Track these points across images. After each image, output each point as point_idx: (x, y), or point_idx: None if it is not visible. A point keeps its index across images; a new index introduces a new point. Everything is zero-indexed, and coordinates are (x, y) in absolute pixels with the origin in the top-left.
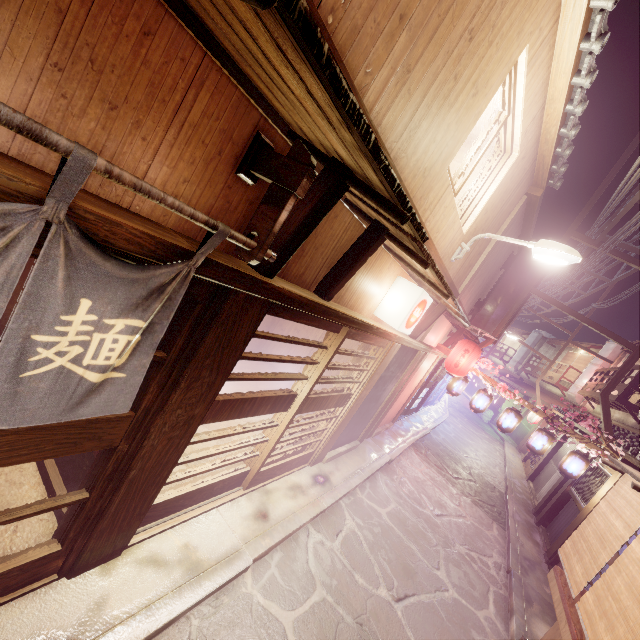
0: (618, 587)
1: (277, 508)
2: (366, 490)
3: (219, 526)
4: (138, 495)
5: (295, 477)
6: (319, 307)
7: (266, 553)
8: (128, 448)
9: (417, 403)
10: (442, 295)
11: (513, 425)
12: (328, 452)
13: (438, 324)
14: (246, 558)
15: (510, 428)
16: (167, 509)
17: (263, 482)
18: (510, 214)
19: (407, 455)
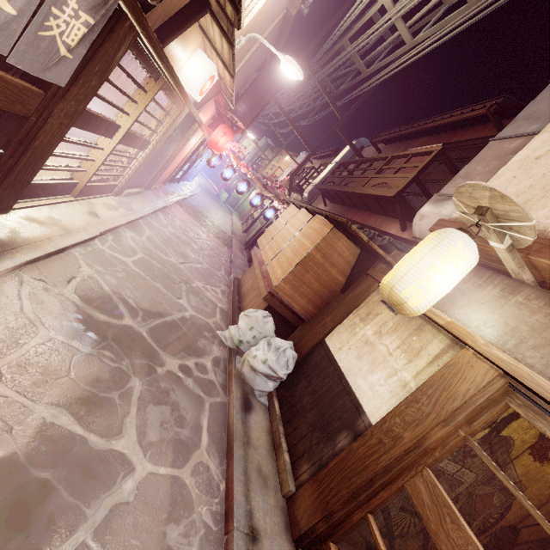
0: (278, 239)
1: (102, 213)
2: (154, 219)
3: (68, 213)
4: (33, 164)
5: (106, 200)
6: (162, 53)
7: (104, 234)
8: (36, 121)
9: (179, 176)
10: (230, 75)
11: (245, 190)
12: (125, 190)
13: (209, 105)
14: (95, 231)
15: (243, 192)
16: (29, 193)
17: (85, 197)
18: (273, 22)
19: (175, 207)
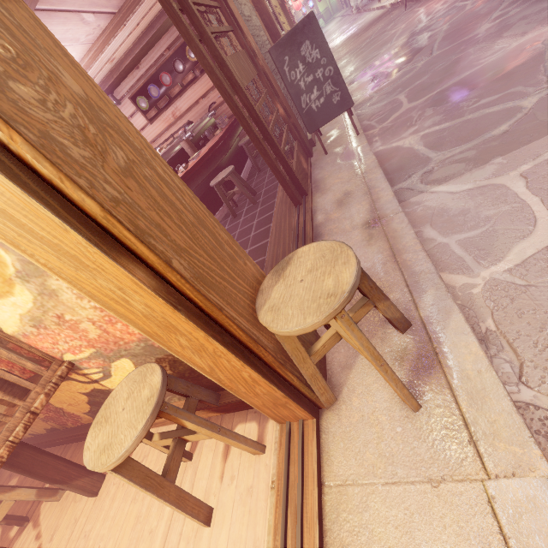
0: None
1: None
2: None
3: None
4: None
5: None
6: None
7: None
8: None
9: None
10: None
11: None
12: None
13: None
14: None
15: None
16: None
17: None
18: None
19: None
